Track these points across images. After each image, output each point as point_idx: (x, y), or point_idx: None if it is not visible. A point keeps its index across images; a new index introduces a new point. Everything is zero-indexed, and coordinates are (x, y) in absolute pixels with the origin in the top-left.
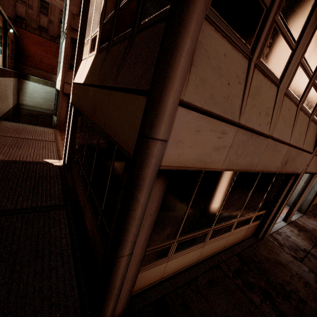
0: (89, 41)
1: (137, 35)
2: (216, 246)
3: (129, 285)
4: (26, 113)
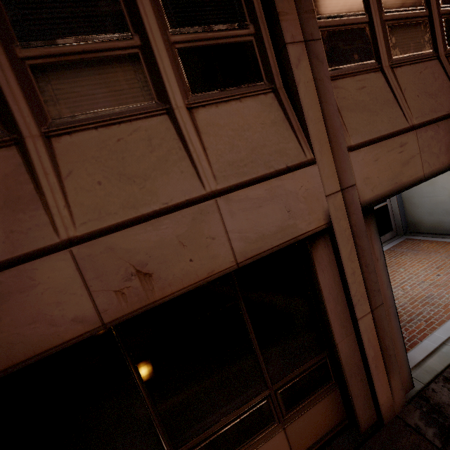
0: None
1: None
2: None
3: None
4: None
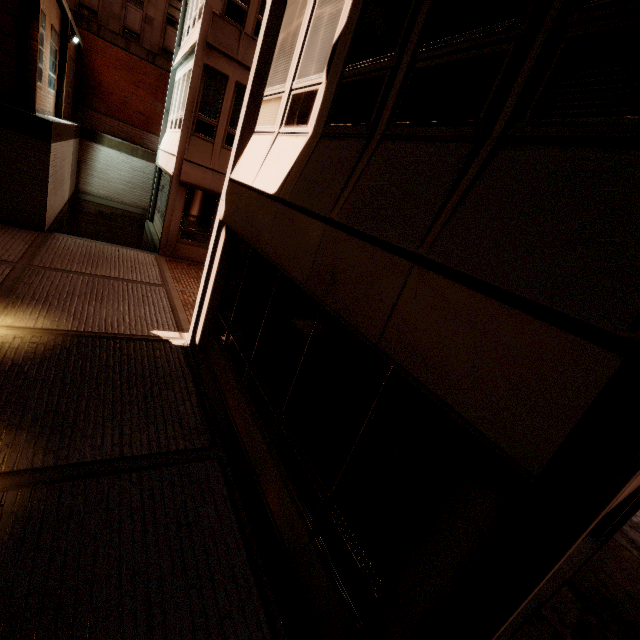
0: (285, 97)
1: (510, 148)
2: None
3: None
4: (91, 211)
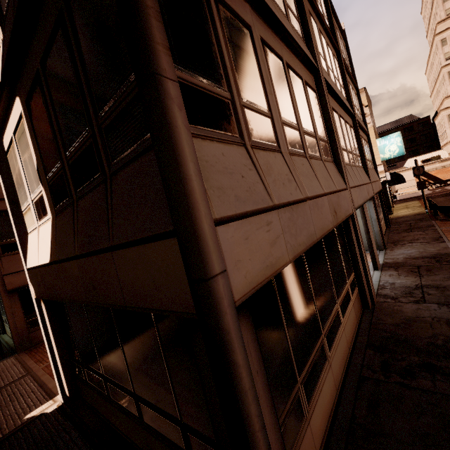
0: (31, 206)
1: (114, 178)
2: (341, 354)
3: None
4: None
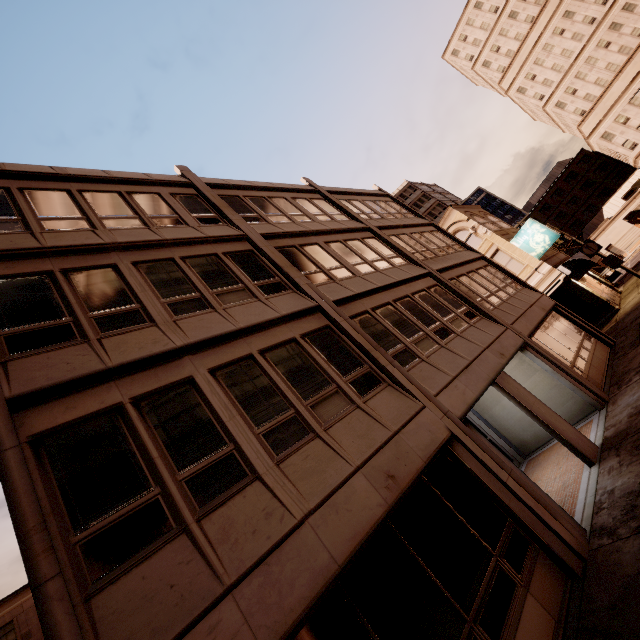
0: None
1: None
2: None
3: None
4: None
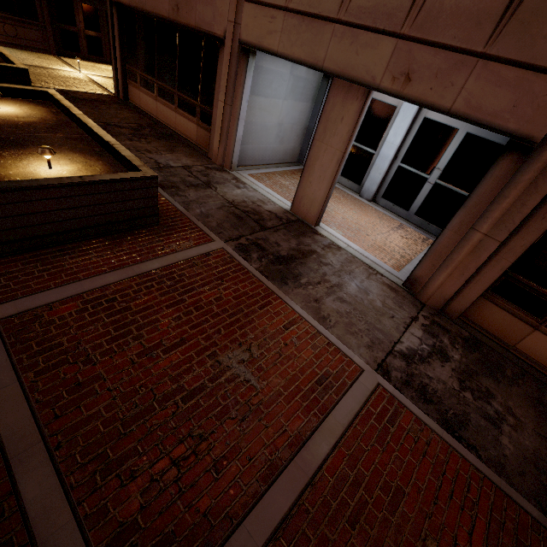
0: None
1: None
2: (167, 115)
3: (121, 77)
4: None
